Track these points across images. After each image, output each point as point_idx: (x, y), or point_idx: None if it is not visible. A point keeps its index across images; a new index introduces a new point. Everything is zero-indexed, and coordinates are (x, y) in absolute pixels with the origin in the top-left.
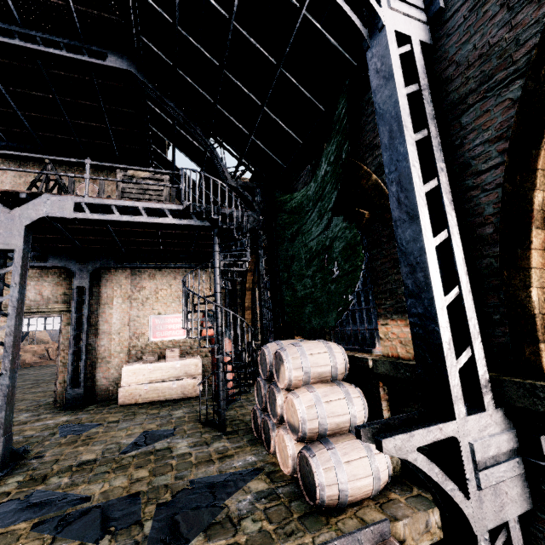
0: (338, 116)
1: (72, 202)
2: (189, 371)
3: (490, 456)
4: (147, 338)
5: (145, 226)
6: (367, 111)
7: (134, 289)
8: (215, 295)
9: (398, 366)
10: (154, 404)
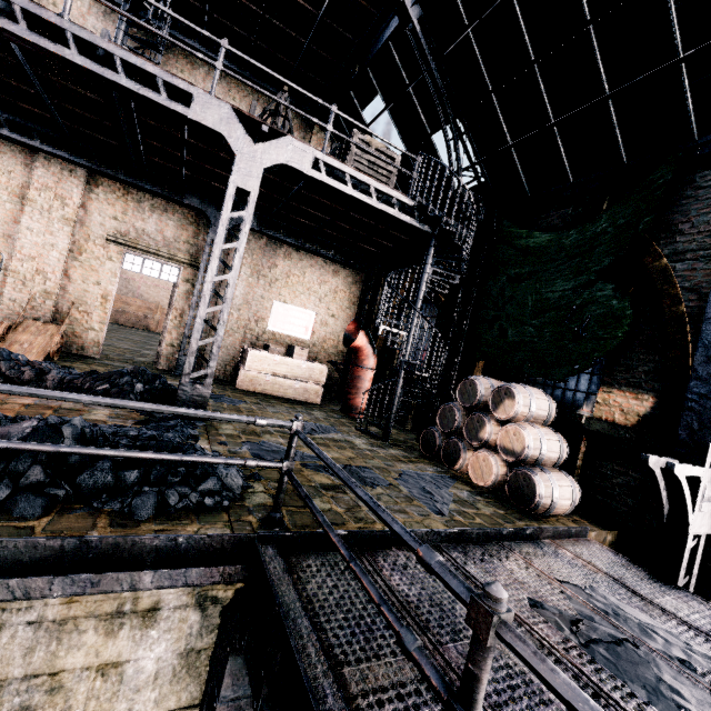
0: (650, 182)
1: (313, 156)
2: (313, 376)
3: (708, 496)
4: (266, 325)
5: (337, 202)
6: (684, 192)
7: (265, 264)
8: (415, 311)
9: (619, 428)
10: (279, 399)
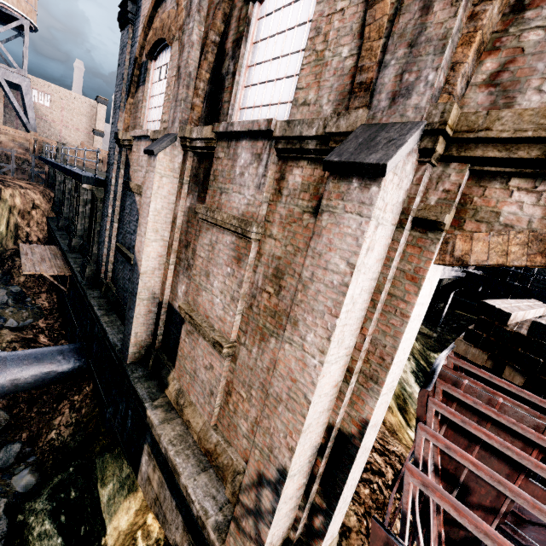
0: None
1: None
2: None
3: None
4: None
5: None
6: None
7: None
8: None
9: None
10: None
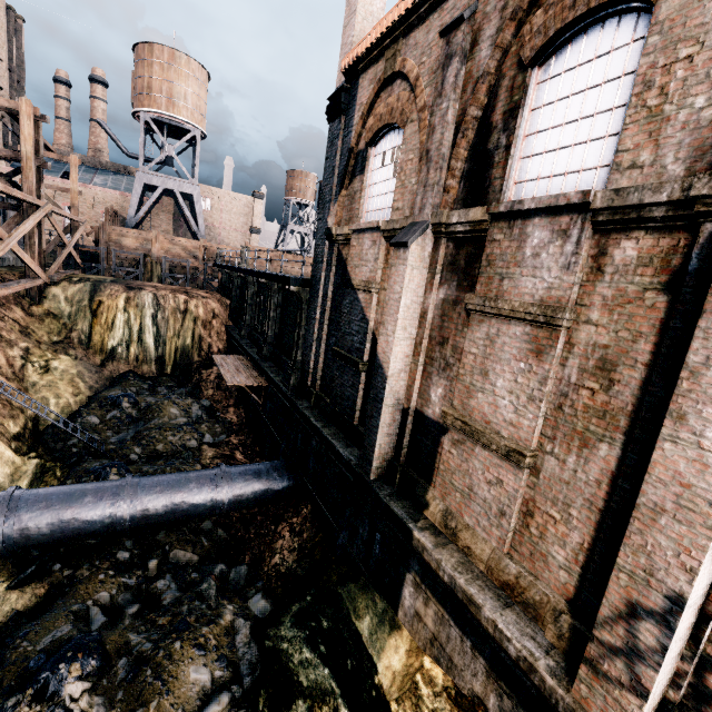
0: None
1: None
2: None
3: None
4: None
5: None
6: None
7: None
8: None
9: None
10: None
